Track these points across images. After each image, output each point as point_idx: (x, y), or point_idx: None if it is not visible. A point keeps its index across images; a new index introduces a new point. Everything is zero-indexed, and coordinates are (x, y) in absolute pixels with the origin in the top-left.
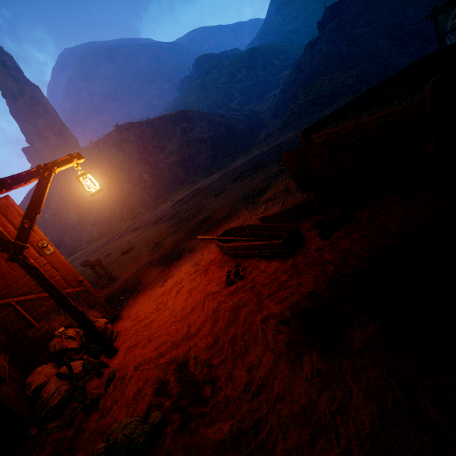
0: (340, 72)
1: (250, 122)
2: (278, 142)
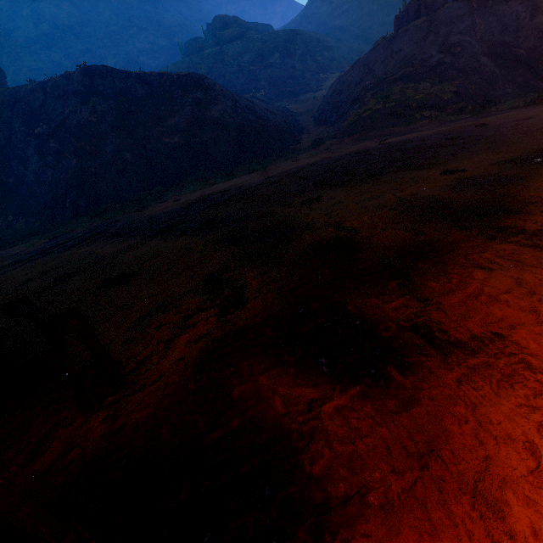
0: (429, 83)
1: (288, 121)
2: (353, 150)
